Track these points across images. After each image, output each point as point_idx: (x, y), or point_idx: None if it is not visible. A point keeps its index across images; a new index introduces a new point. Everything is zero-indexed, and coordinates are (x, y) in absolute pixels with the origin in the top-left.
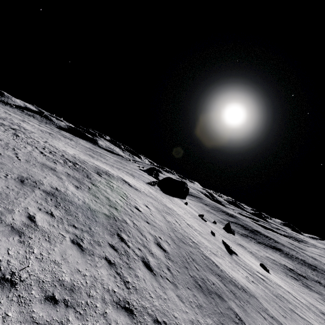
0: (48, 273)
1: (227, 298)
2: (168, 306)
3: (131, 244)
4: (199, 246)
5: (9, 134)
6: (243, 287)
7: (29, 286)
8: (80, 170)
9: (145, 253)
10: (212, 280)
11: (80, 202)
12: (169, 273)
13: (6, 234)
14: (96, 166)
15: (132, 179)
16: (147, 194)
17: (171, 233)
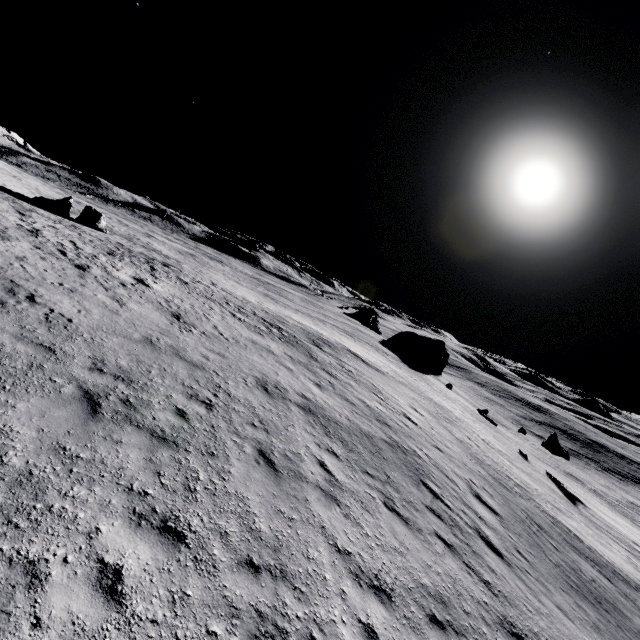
0: (405, 574)
1: (628, 612)
2: (558, 629)
3: (449, 502)
4: (530, 494)
5: (177, 283)
6: (639, 585)
7: (403, 598)
8: (295, 343)
9: (475, 520)
10: (586, 570)
11: (345, 420)
12: (523, 559)
13: (326, 504)
14: (299, 325)
15: (354, 344)
16: (394, 377)
17: (480, 469)
